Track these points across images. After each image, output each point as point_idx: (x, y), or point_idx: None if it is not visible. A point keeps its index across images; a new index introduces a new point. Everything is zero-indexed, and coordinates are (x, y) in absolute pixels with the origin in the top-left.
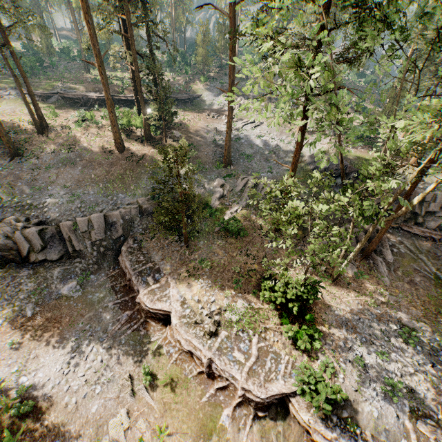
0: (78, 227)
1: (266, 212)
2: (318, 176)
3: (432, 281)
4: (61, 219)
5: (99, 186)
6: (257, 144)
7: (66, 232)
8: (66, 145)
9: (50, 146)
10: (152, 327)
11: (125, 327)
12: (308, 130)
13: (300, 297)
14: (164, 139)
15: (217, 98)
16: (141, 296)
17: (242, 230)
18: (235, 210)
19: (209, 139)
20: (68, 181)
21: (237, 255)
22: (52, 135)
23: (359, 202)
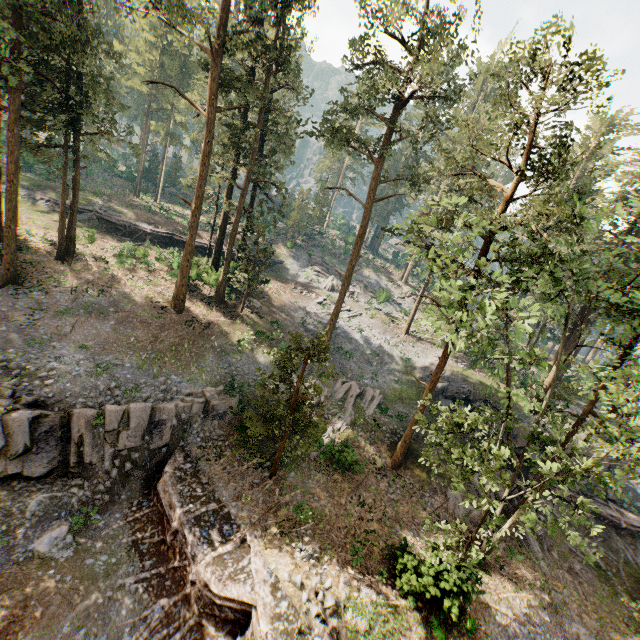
0: (102, 421)
1: (457, 454)
2: (488, 410)
3: (594, 571)
4: (74, 402)
5: (140, 357)
6: (356, 339)
7: (79, 427)
8: (98, 284)
9: (72, 281)
10: (209, 636)
11: (157, 635)
12: (415, 334)
13: (459, 588)
14: (241, 307)
15: (303, 270)
16: (201, 568)
17: (355, 462)
18: (338, 428)
19: (297, 320)
20: (90, 339)
21: (347, 502)
22: (77, 266)
23: (568, 460)
